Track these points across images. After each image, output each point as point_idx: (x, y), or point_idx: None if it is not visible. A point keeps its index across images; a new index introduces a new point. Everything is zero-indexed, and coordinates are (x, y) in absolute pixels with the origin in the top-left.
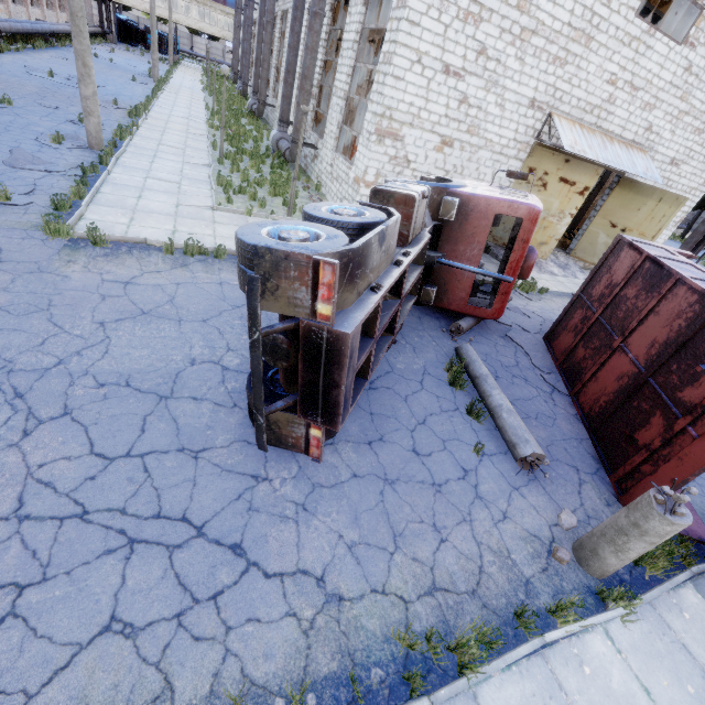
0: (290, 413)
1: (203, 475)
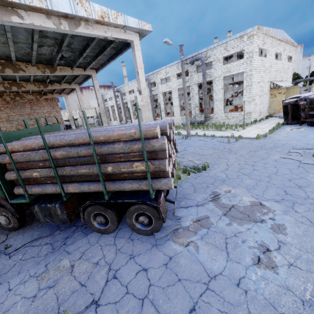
0: None
1: None
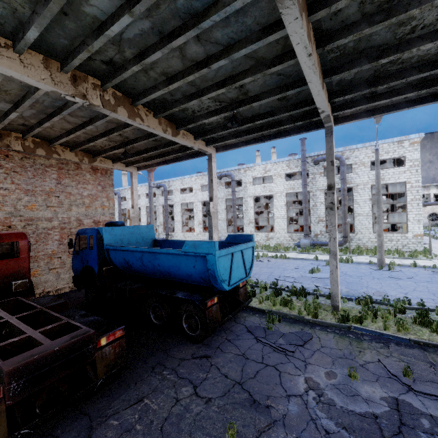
0: None
1: None
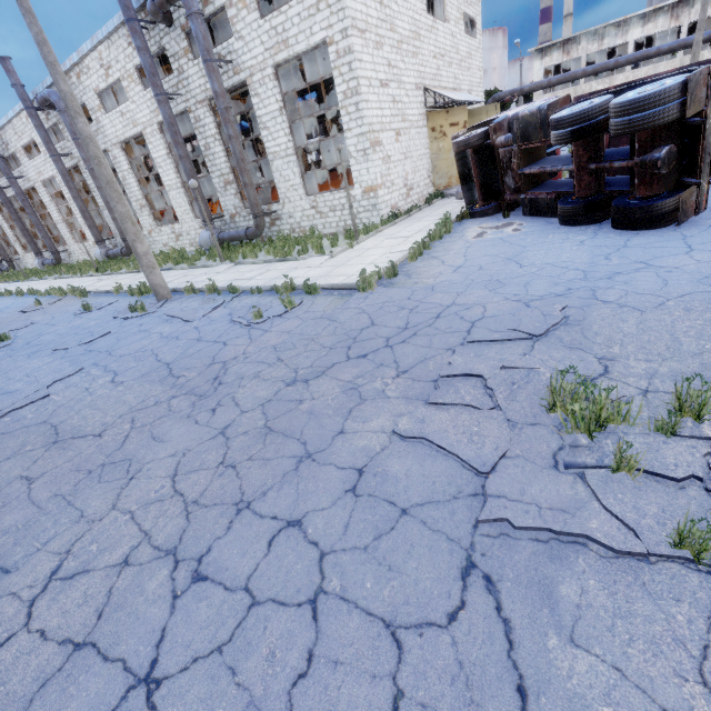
0: (691, 187)
1: (709, 234)
